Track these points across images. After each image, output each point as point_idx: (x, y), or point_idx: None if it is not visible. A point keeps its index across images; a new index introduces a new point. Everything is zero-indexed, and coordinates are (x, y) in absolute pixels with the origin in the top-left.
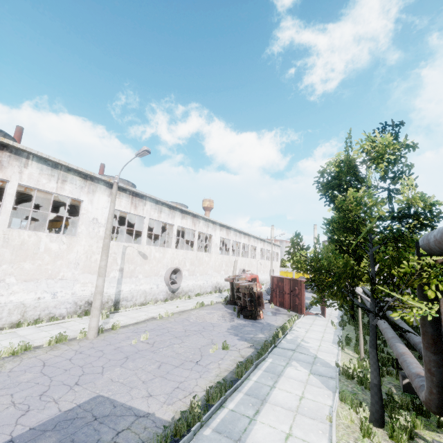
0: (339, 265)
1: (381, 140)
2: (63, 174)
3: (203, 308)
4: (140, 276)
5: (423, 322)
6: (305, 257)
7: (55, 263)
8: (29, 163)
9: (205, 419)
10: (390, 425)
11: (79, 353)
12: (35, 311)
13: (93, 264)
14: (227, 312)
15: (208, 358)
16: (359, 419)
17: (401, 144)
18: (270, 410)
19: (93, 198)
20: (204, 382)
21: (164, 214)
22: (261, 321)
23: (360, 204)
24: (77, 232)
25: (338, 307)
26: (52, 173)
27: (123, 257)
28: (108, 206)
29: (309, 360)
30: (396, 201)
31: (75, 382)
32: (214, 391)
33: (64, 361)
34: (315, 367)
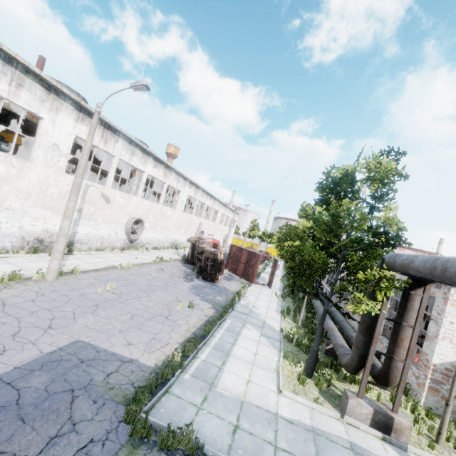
0: (319, 261)
1: (386, 164)
2: (19, 75)
3: (163, 263)
4: (100, 220)
5: (364, 314)
6: (290, 247)
7: None
8: None
9: (184, 367)
10: (318, 377)
11: (42, 295)
12: None
13: (48, 198)
14: (186, 271)
15: (176, 314)
16: (296, 372)
17: (398, 172)
18: (234, 362)
19: (56, 118)
20: (177, 335)
21: (136, 158)
22: (218, 284)
23: (350, 215)
24: (31, 157)
25: (306, 293)
26: (4, 69)
27: (84, 197)
28: (73, 133)
29: (260, 324)
30: (375, 219)
31: (47, 325)
32: (188, 344)
33: (26, 302)
34: (264, 331)
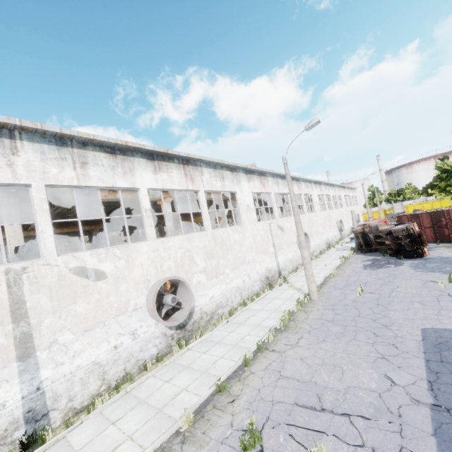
0: None
1: None
2: (220, 173)
3: (349, 261)
4: (284, 247)
5: None
6: None
7: (241, 250)
8: (202, 170)
9: None
10: None
11: (333, 310)
12: (245, 292)
13: (259, 245)
14: (379, 259)
15: (451, 291)
16: None
17: None
18: None
19: (241, 187)
20: None
21: (280, 186)
22: (429, 257)
23: None
24: (242, 221)
25: None
26: (215, 174)
27: (271, 234)
28: (250, 191)
29: None
30: None
31: (381, 325)
32: None
33: (336, 316)
34: None
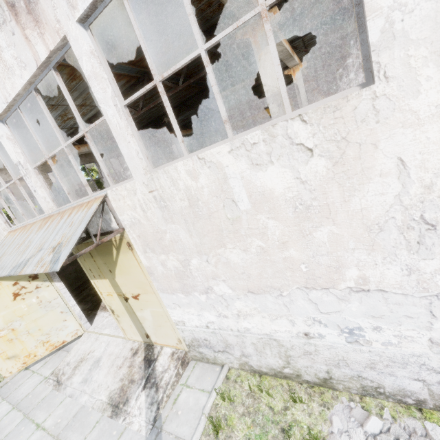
0: None
1: None
2: None
3: None
4: None
5: None
6: None
7: None
8: None
9: None
10: None
11: None
12: None
13: None
14: None
15: None
16: None
17: None
18: None
19: None
20: None
21: None
22: None
23: None
24: None
25: None
26: None
27: None
28: None
29: None
30: None
31: None
32: None
33: None
34: None
